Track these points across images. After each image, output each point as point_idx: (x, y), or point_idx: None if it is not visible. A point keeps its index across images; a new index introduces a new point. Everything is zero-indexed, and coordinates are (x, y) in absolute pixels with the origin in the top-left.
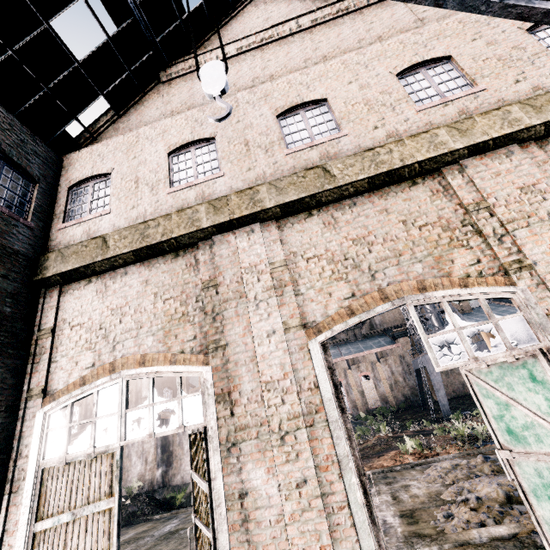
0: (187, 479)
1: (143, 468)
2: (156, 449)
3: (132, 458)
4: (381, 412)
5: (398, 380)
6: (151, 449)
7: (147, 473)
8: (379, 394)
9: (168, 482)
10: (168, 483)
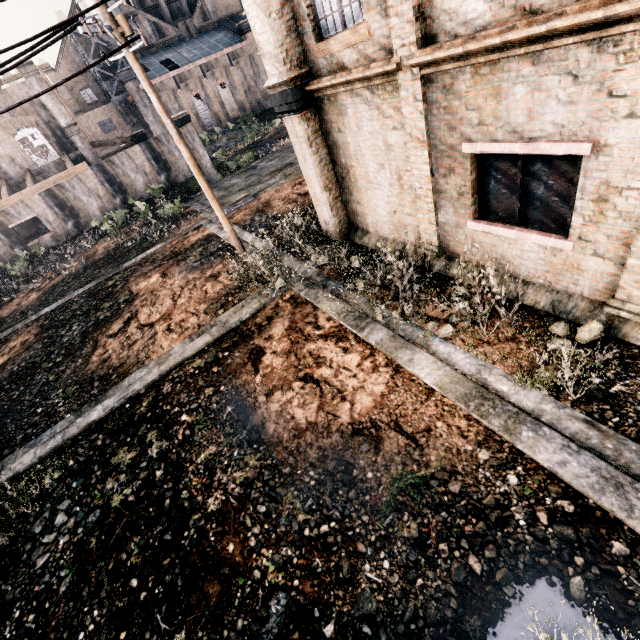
0: (189, 176)
1: (147, 180)
2: (150, 162)
3: (130, 175)
4: (244, 120)
5: (251, 85)
6: (145, 164)
7: (152, 182)
8: (237, 104)
9: (175, 182)
10: (174, 183)
